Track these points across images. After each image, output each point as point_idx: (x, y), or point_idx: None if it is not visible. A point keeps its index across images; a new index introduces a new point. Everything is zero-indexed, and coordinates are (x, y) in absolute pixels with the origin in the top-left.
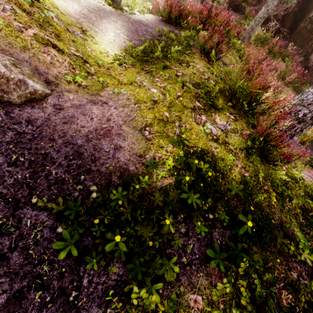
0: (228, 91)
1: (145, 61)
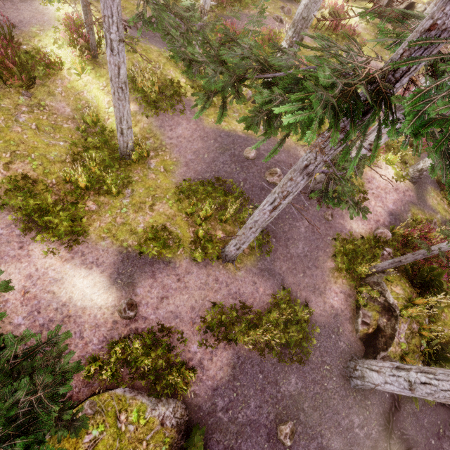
0: None
1: None
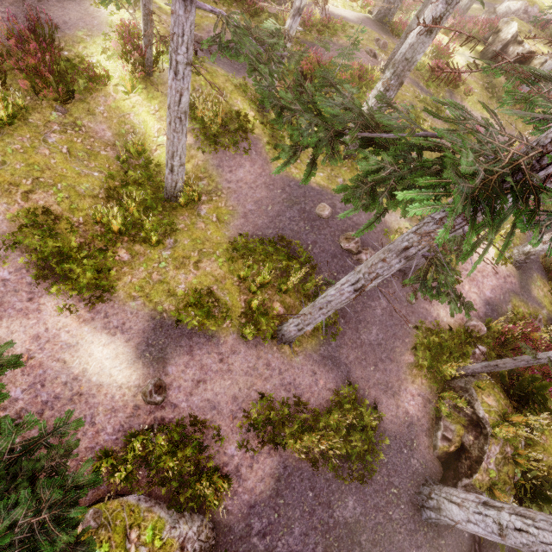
0: None
1: None
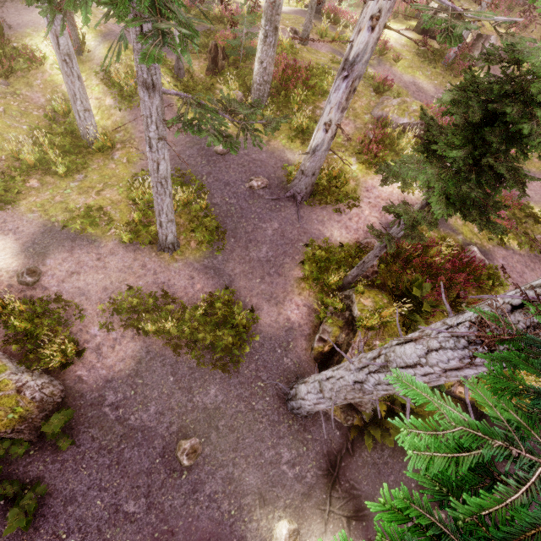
0: None
1: None
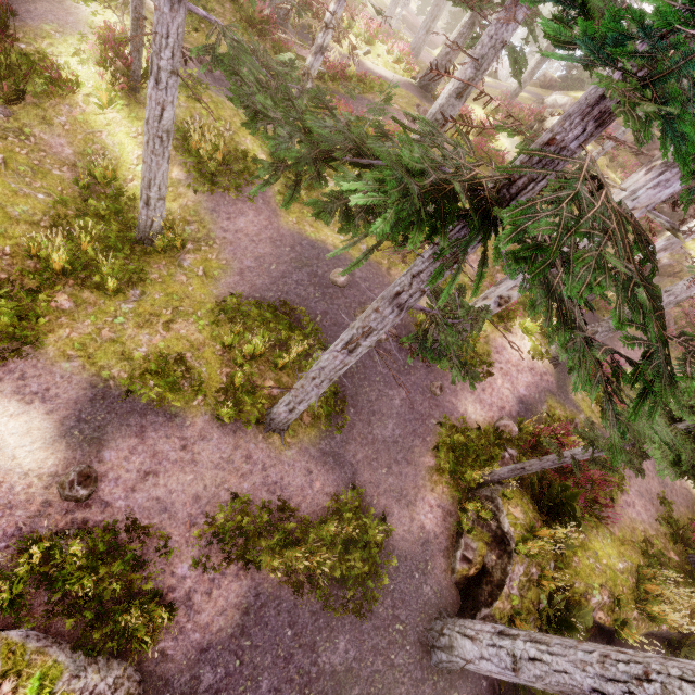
0: (247, 21)
1: (200, 21)
